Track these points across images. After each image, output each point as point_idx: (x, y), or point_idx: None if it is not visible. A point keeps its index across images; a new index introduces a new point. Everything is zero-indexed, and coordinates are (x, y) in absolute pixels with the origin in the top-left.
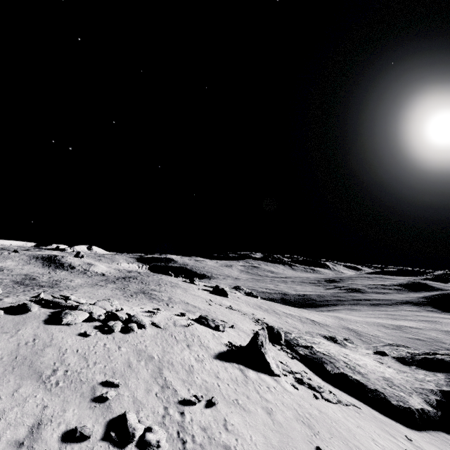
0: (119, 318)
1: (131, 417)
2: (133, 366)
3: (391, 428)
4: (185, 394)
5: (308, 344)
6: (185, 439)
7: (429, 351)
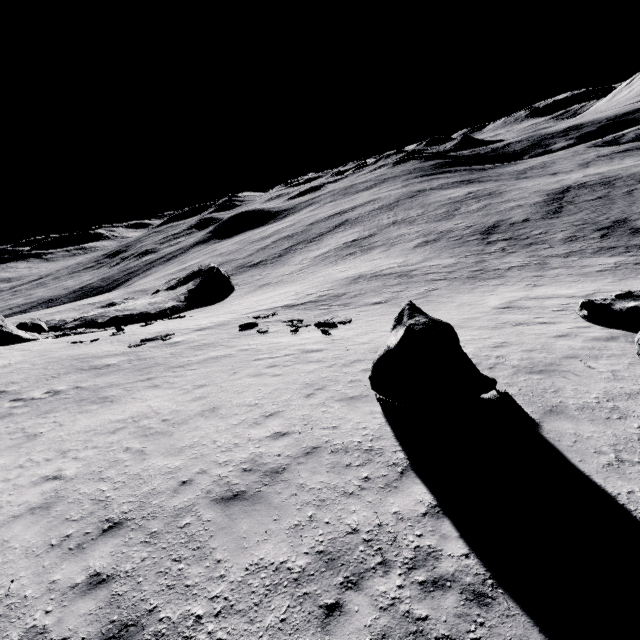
0: None
1: None
2: None
3: None
4: None
5: (78, 318)
6: None
7: None
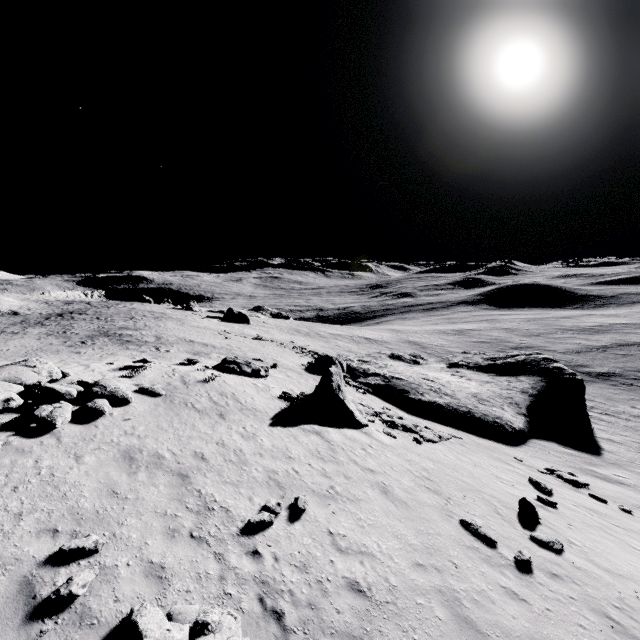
0: (63, 395)
1: (149, 622)
2: (122, 491)
3: (498, 453)
4: (246, 510)
5: (378, 371)
6: (279, 607)
7: (496, 353)
